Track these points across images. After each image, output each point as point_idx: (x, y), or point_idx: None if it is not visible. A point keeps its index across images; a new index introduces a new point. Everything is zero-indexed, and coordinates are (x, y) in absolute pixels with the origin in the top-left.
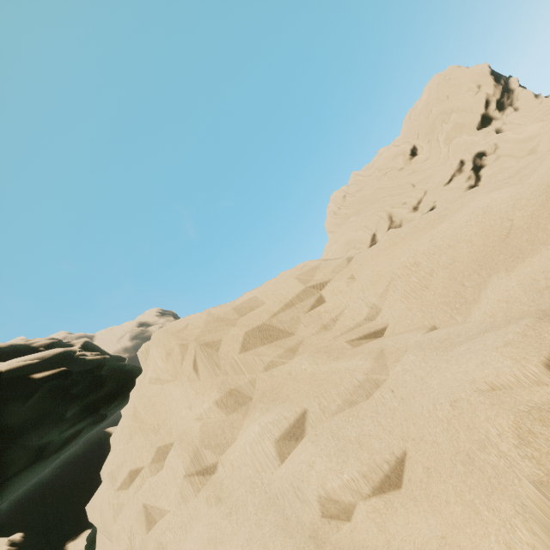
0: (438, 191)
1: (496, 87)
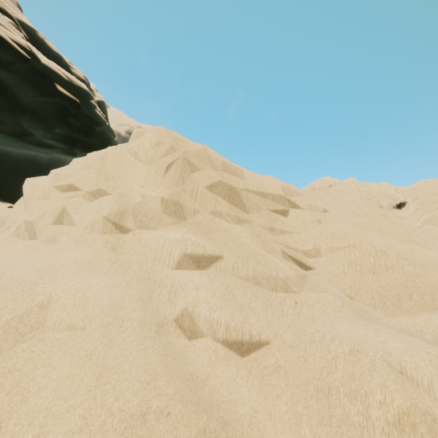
0: None
1: None
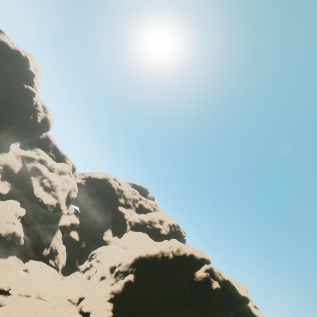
0: None
1: (126, 265)
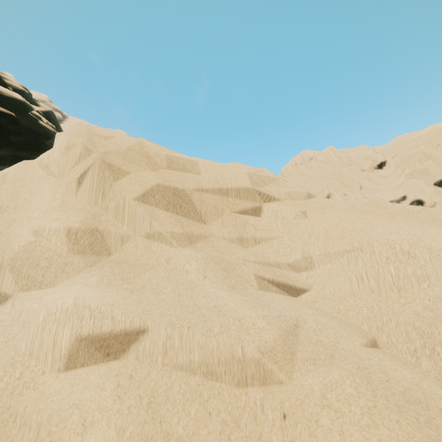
0: None
1: None
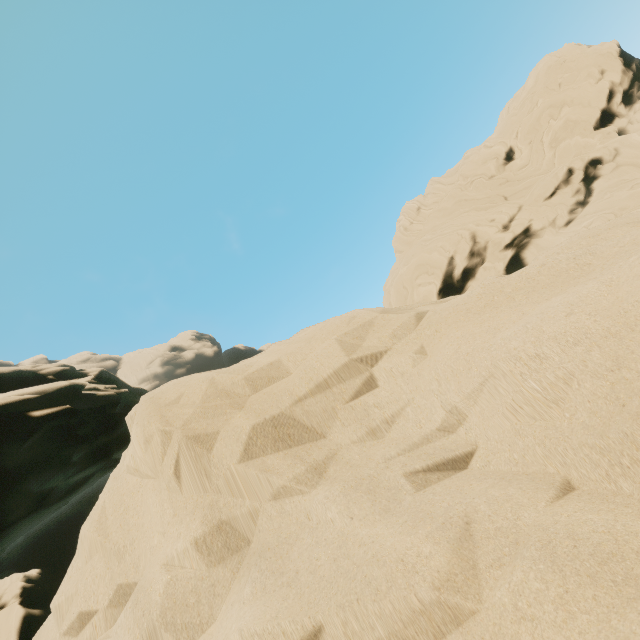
0: (536, 206)
1: (625, 73)
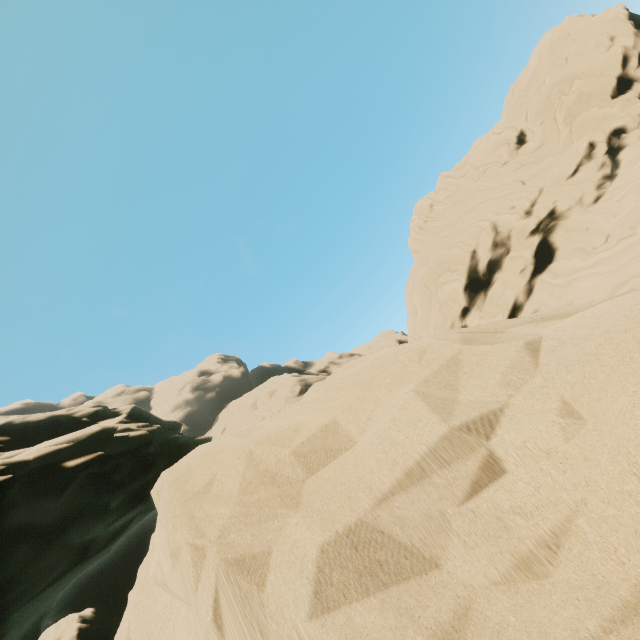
0: (559, 187)
1: (637, 35)
